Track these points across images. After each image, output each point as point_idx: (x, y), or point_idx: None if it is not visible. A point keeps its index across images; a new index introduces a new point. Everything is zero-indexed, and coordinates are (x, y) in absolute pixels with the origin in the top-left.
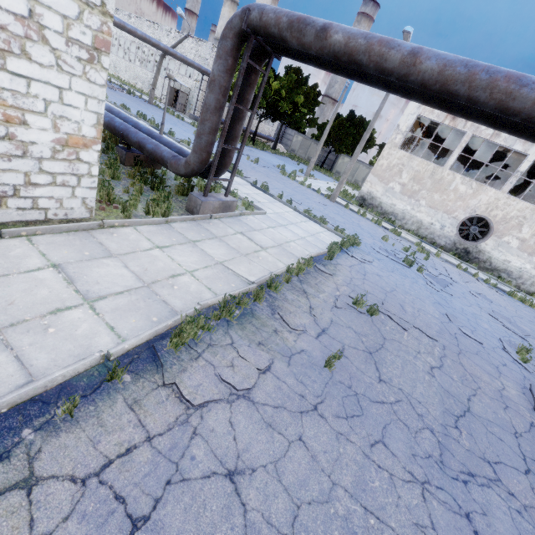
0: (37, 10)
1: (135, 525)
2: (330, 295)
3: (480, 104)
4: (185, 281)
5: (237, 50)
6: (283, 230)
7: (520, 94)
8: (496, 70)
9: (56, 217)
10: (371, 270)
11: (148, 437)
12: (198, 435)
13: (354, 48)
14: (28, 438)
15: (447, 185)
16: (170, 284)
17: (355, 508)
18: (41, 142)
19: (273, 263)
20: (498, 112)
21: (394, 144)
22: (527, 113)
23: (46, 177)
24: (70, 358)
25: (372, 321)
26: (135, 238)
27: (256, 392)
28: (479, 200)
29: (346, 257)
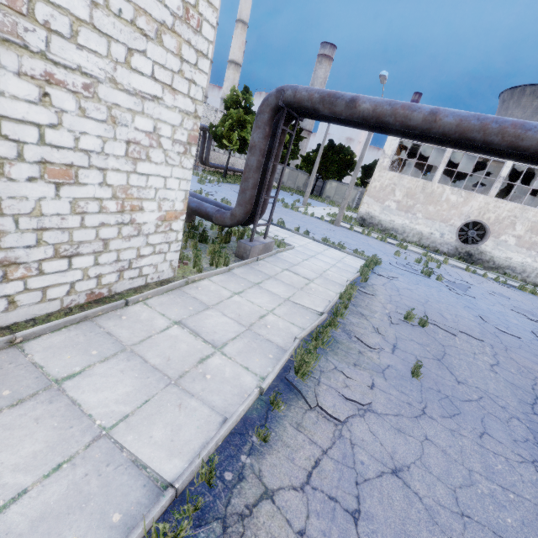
0: (158, 126)
1: (354, 516)
2: (382, 314)
3: (494, 145)
4: (272, 320)
5: (272, 120)
6: (315, 260)
7: (526, 136)
8: (503, 120)
9: (152, 281)
10: (401, 285)
11: (323, 451)
12: (355, 444)
13: (381, 113)
14: (247, 462)
15: (439, 197)
16: (264, 324)
17: (494, 487)
18: (149, 221)
19: (325, 293)
20: (510, 149)
21: (383, 167)
22: (534, 149)
23: (149, 249)
24: (234, 397)
25: (425, 332)
26: (215, 289)
27: (375, 405)
28: (470, 206)
29: (375, 276)
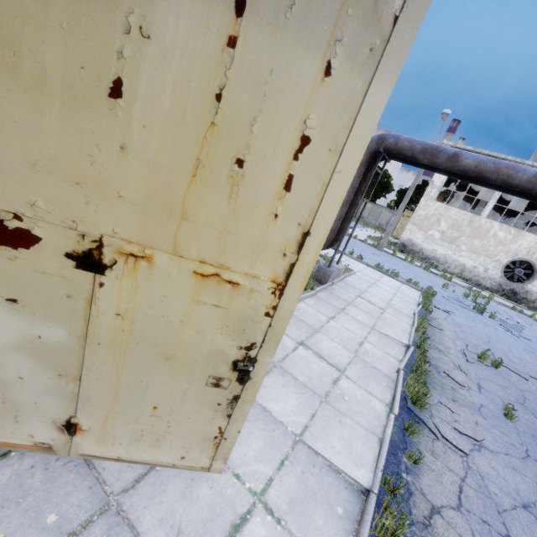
0: None
1: None
2: (456, 350)
3: None
4: (370, 348)
5: (368, 162)
6: (378, 288)
7: None
8: None
9: None
10: (460, 321)
11: (461, 479)
12: (484, 477)
13: (484, 169)
14: (408, 479)
15: (486, 231)
16: (365, 352)
17: None
18: None
19: (400, 324)
20: None
21: (430, 197)
22: None
23: None
24: (374, 419)
25: (500, 373)
26: (313, 312)
27: (485, 442)
28: (519, 244)
29: (434, 309)
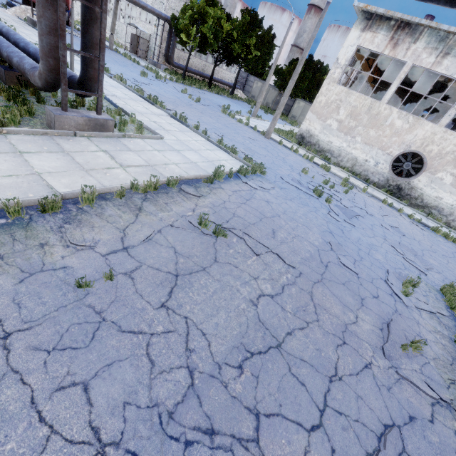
0: None
1: None
2: (176, 214)
3: None
4: None
5: None
6: (173, 154)
7: None
8: None
9: None
10: (262, 196)
11: None
12: None
13: None
14: None
15: (383, 120)
16: None
17: None
18: None
19: (122, 180)
20: None
21: (332, 79)
22: None
23: None
24: None
25: (214, 243)
26: None
27: None
28: (415, 135)
29: (238, 182)
